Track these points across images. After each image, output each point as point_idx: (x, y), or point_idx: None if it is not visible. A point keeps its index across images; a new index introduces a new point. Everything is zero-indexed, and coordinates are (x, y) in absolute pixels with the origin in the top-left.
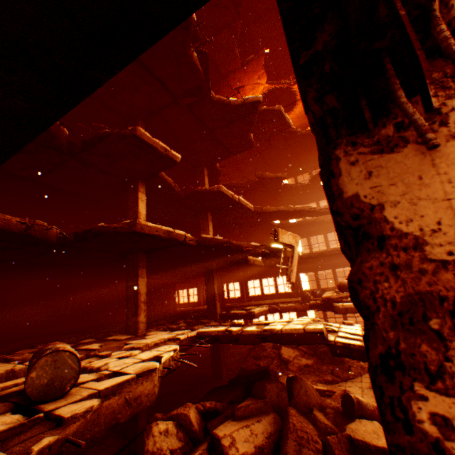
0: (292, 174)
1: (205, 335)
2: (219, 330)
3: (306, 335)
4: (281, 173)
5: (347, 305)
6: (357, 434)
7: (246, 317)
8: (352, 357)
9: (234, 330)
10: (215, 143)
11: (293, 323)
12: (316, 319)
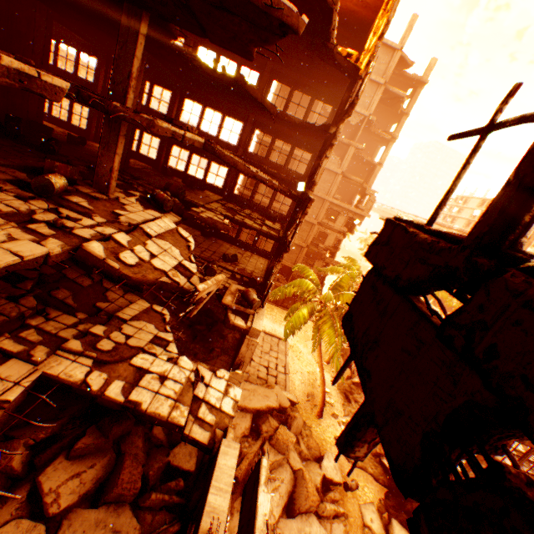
0: (292, 82)
1: (54, 378)
2: (75, 382)
3: (168, 423)
4: (281, 67)
5: (237, 324)
6: (176, 459)
7: (132, 287)
8: (196, 446)
9: (94, 390)
10: (182, 6)
11: (166, 390)
12: (191, 379)
